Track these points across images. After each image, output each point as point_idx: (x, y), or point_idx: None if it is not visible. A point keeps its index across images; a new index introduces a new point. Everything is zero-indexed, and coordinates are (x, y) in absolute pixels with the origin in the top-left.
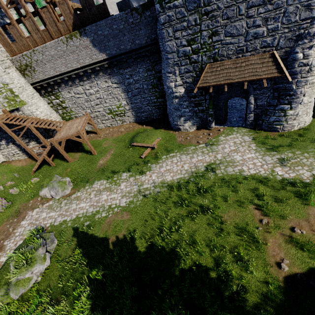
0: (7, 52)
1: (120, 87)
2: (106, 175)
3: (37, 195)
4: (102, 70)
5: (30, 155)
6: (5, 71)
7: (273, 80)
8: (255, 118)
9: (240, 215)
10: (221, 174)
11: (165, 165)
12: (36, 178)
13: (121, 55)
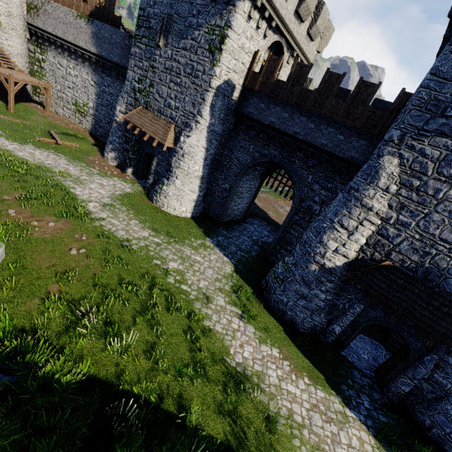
0: None
1: (96, 89)
2: None
3: None
4: (91, 62)
5: None
6: None
7: (170, 152)
8: (154, 185)
9: (3, 188)
10: (56, 179)
11: (39, 152)
12: None
13: (108, 61)
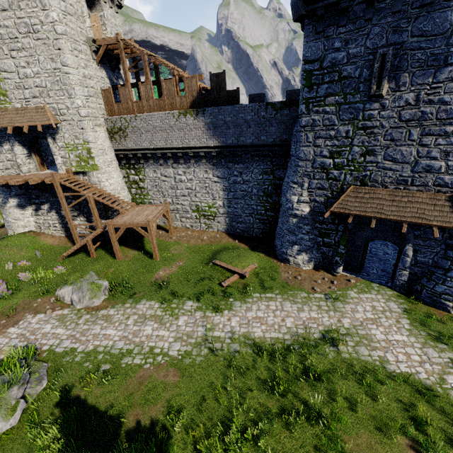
0: (105, 111)
1: (222, 183)
2: (162, 295)
3: (51, 293)
4: (207, 158)
5: (70, 234)
6: (93, 128)
7: (447, 232)
8: (410, 280)
9: (381, 452)
10: (348, 355)
11: (256, 308)
12: (63, 267)
13: (238, 147)
